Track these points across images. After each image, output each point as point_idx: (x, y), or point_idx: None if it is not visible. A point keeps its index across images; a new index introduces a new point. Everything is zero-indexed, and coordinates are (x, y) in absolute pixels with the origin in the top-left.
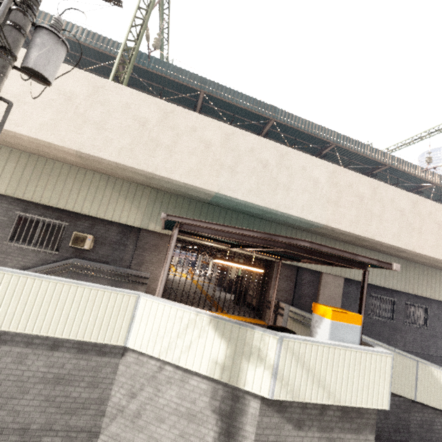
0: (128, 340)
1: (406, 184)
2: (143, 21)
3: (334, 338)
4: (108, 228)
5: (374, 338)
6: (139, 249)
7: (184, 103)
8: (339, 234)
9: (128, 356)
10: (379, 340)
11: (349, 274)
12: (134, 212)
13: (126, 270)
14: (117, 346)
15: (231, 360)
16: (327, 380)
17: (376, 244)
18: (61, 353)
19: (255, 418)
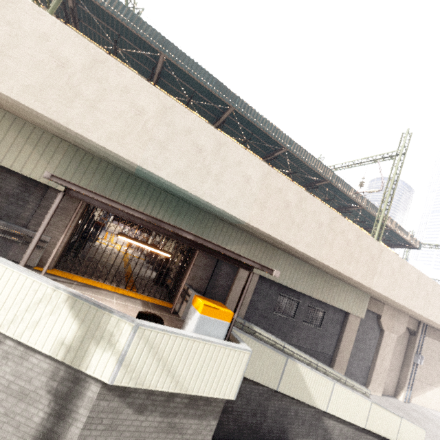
0: None
1: (341, 201)
2: None
3: (200, 331)
4: (6, 177)
5: (274, 332)
6: (42, 209)
7: (143, 61)
8: (260, 234)
9: None
10: (278, 335)
11: (264, 273)
12: (42, 166)
13: (20, 229)
14: None
15: (79, 341)
16: (178, 370)
17: (291, 250)
18: None
19: (92, 402)
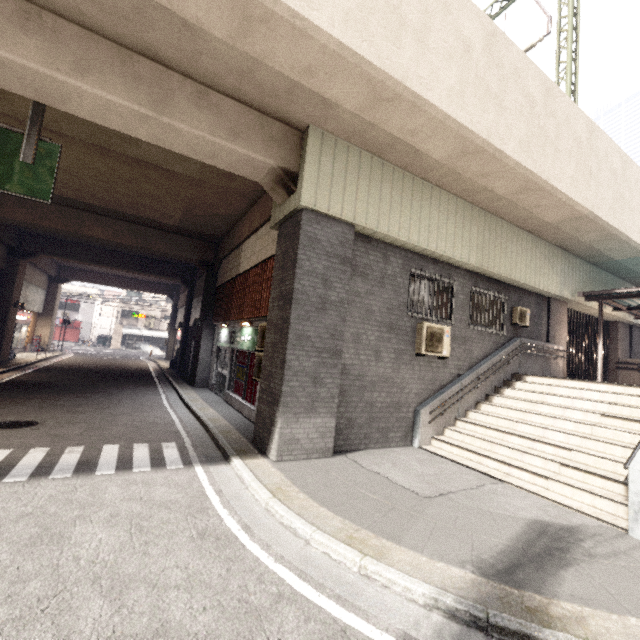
0: None
1: None
2: (558, 32)
3: None
4: (528, 299)
5: None
6: (552, 321)
7: None
8: None
9: None
10: None
11: None
12: (554, 279)
13: (550, 345)
14: None
15: None
16: None
17: None
18: None
19: None
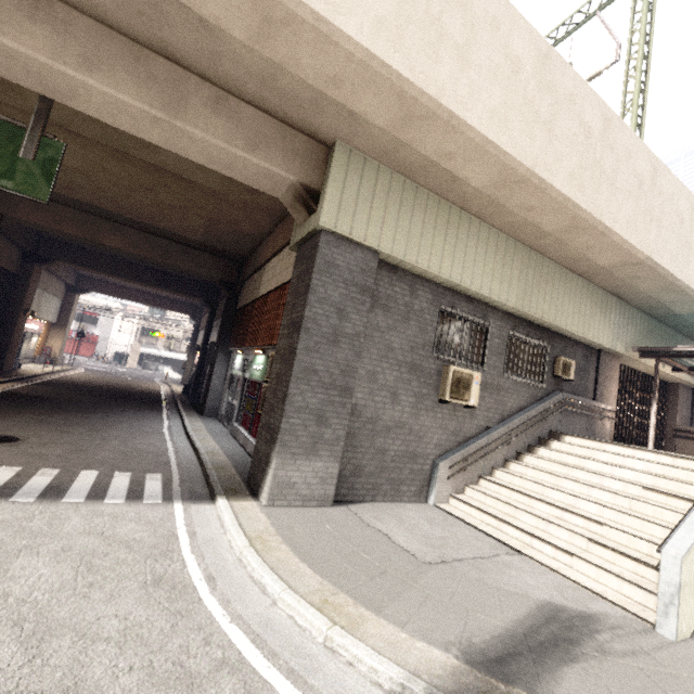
0: None
1: None
2: (628, 60)
3: None
4: (575, 350)
5: None
6: (601, 377)
7: None
8: None
9: None
10: None
11: None
12: (606, 329)
13: (597, 404)
14: None
15: None
16: None
17: None
18: None
19: None
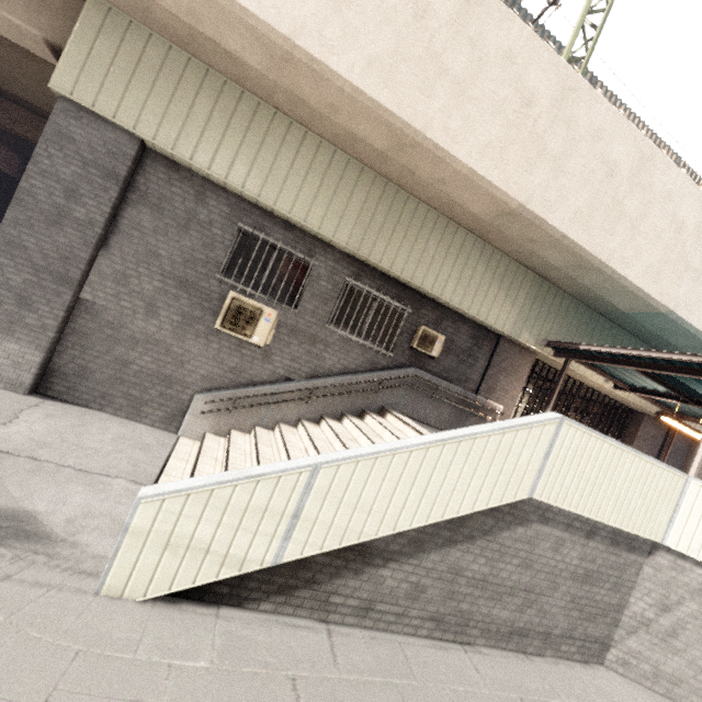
0: (667, 536)
1: None
2: None
3: None
4: (458, 326)
5: None
6: (493, 368)
7: None
8: None
9: (659, 556)
10: None
11: None
12: (506, 309)
13: (475, 397)
14: (645, 541)
15: None
16: None
17: None
18: (595, 544)
19: None
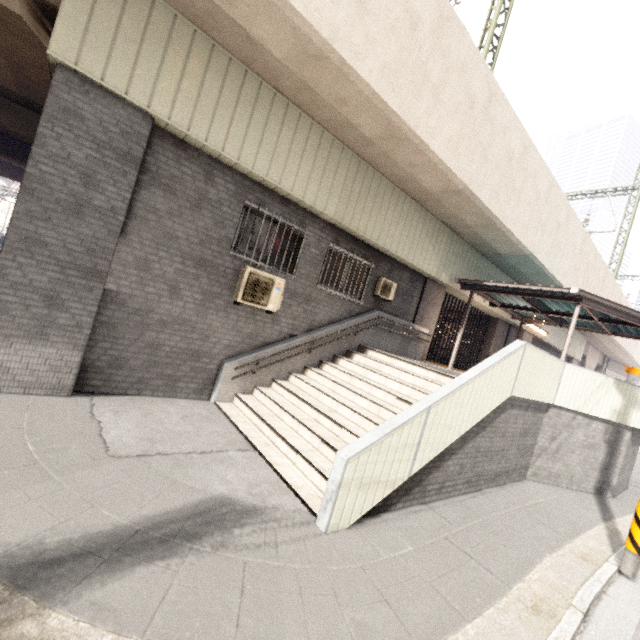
0: (555, 399)
1: None
2: None
3: None
4: (402, 274)
5: None
6: (423, 302)
7: None
8: None
9: (550, 411)
10: None
11: (537, 333)
12: (433, 258)
13: (414, 326)
14: (545, 404)
15: (623, 408)
16: None
17: None
18: (528, 413)
19: (627, 442)
